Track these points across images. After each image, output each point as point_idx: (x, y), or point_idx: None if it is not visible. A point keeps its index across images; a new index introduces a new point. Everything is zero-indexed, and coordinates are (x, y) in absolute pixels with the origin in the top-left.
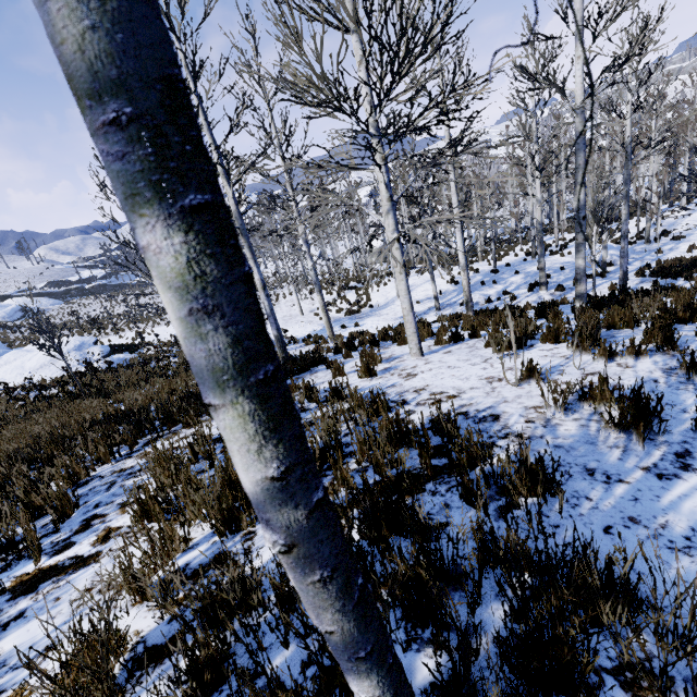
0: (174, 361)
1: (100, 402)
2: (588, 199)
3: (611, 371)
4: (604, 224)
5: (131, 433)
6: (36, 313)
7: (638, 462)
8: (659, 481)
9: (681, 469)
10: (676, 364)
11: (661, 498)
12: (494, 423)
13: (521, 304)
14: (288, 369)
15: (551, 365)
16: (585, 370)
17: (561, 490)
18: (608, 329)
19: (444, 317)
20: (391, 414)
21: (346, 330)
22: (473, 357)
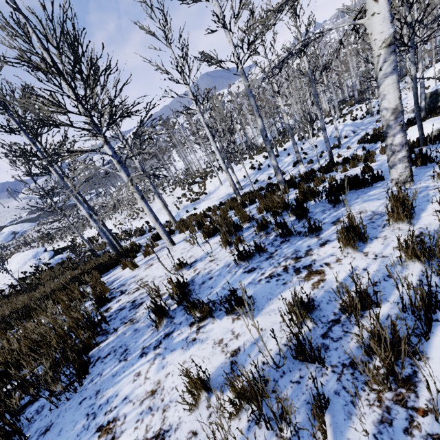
0: (87, 254)
1: (28, 296)
2: (300, 109)
3: (221, 257)
4: (312, 123)
5: (3, 329)
6: (21, 234)
7: (147, 342)
8: (137, 359)
9: (153, 348)
10: (253, 247)
11: (124, 373)
12: (135, 309)
13: (287, 177)
14: (108, 265)
15: (208, 252)
16: (213, 257)
17: (55, 384)
18: (267, 212)
19: (229, 200)
20: (110, 303)
21: (189, 213)
22: (189, 246)
